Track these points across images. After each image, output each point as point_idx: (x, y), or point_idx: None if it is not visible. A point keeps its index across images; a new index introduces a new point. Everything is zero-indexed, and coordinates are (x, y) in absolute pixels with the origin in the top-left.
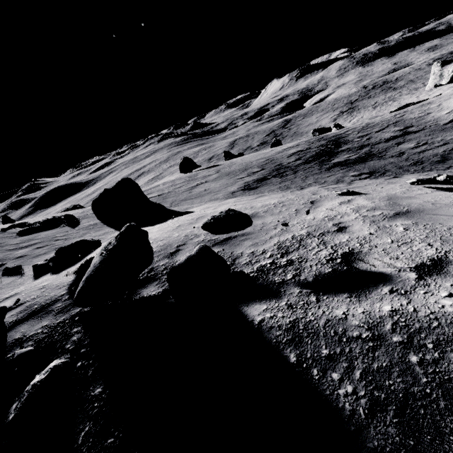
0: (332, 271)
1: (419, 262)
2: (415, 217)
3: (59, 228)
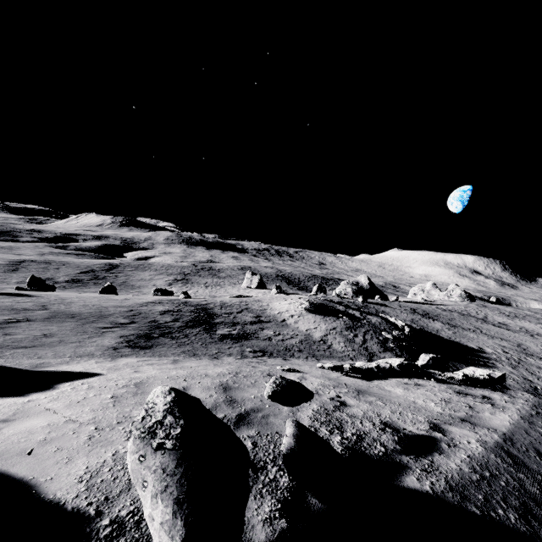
0: (399, 438)
1: (428, 425)
2: (371, 394)
3: None
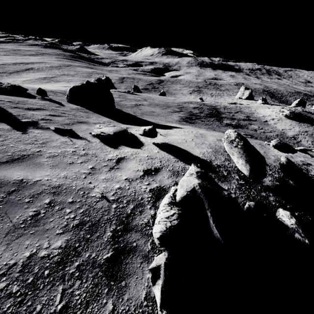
0: None
1: None
2: None
3: (40, 100)
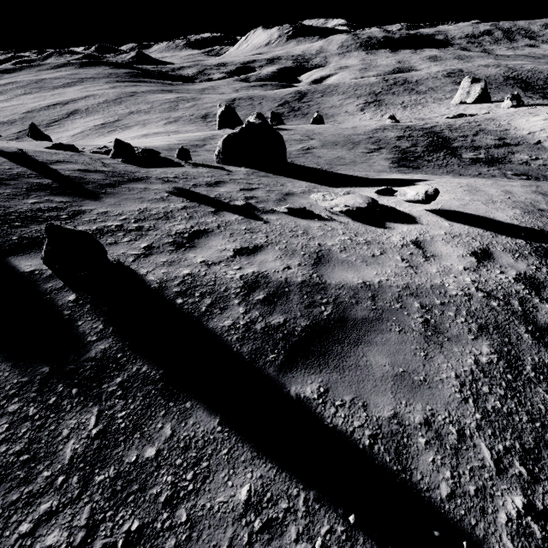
0: None
1: None
2: None
3: (193, 167)
